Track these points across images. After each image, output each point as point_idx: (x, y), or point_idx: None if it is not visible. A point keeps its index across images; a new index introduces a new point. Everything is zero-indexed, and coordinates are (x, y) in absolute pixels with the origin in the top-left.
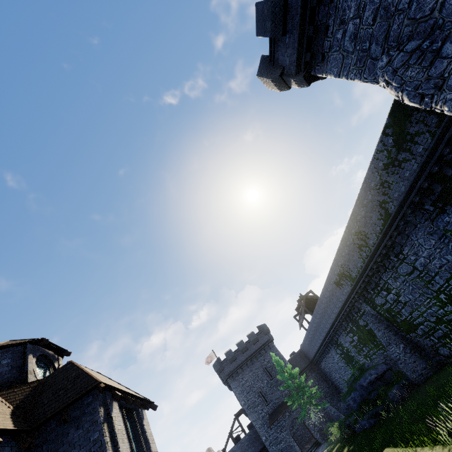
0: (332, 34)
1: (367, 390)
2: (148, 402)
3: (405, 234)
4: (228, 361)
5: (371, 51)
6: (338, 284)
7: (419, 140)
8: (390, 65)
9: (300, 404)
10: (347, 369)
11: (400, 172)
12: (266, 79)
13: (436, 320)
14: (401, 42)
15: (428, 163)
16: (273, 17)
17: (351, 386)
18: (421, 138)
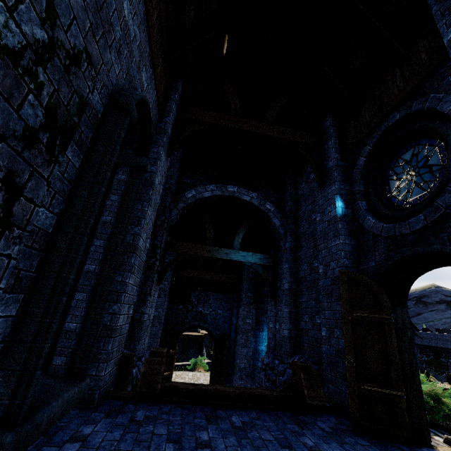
0: None
1: None
2: None
3: None
4: None
5: None
6: None
7: None
8: None
9: None
10: None
11: None
12: None
13: None
14: None
15: None
16: None
17: None
18: None
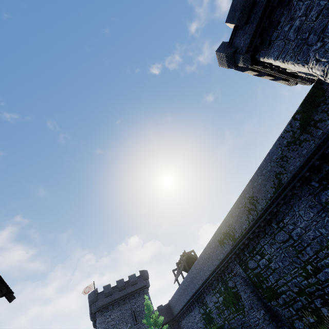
0: (281, 28)
1: None
2: (7, 289)
3: (290, 205)
4: (103, 295)
5: (308, 40)
6: (221, 242)
7: (320, 125)
8: (322, 48)
9: None
10: None
11: (299, 150)
12: (222, 54)
13: (299, 290)
14: None
15: (323, 145)
16: (243, 9)
17: None
18: (323, 124)
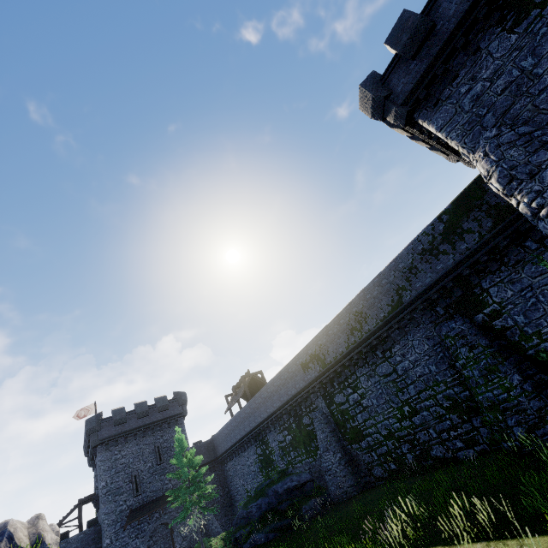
0: (457, 85)
1: (280, 498)
2: None
3: (404, 331)
4: (112, 422)
5: (484, 119)
6: (305, 366)
7: (467, 237)
8: (496, 139)
9: (180, 506)
10: (257, 476)
11: (434, 263)
12: (368, 93)
13: (388, 434)
14: (516, 123)
15: (463, 264)
16: (414, 33)
17: (262, 491)
18: (470, 236)
